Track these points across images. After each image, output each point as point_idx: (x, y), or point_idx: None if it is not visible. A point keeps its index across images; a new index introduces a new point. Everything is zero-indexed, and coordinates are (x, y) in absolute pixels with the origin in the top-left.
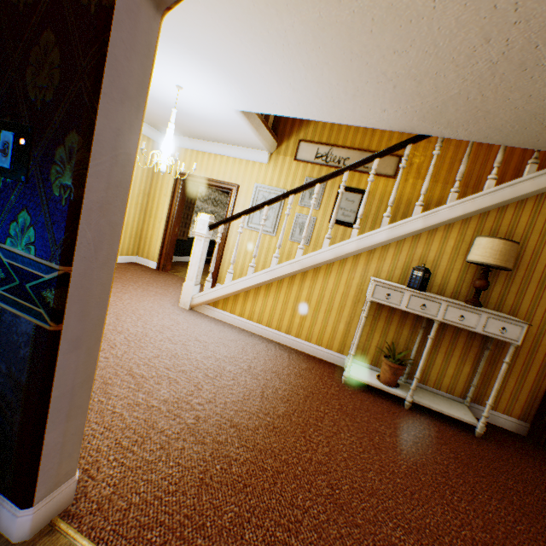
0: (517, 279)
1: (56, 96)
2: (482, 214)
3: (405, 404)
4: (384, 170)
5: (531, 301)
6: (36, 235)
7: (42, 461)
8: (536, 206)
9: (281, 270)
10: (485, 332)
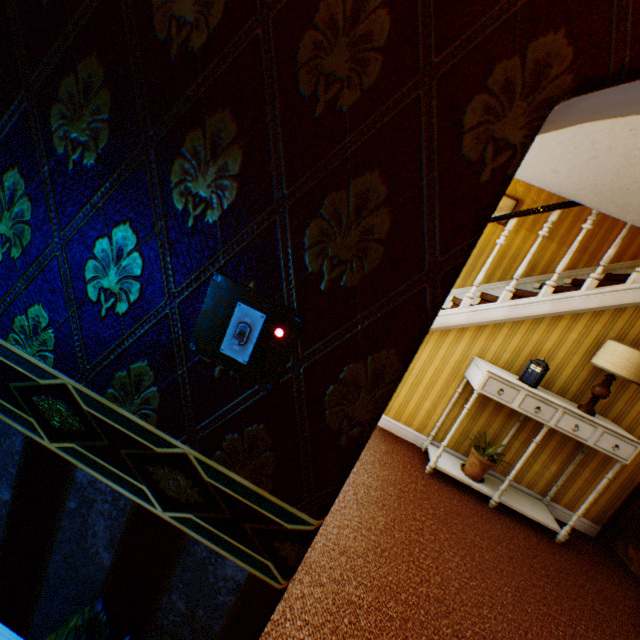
0: (632, 386)
1: (365, 286)
2: (617, 310)
3: (490, 503)
4: (495, 213)
5: (639, 411)
6: (276, 466)
7: None
8: None
9: None
10: (595, 446)
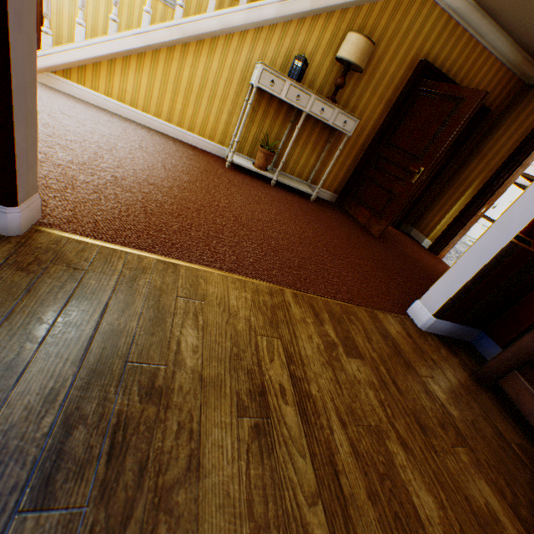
0: (362, 84)
1: None
2: (358, 8)
3: (272, 183)
4: None
5: (365, 106)
6: None
7: (17, 162)
8: (394, 10)
9: (157, 36)
10: (334, 125)
